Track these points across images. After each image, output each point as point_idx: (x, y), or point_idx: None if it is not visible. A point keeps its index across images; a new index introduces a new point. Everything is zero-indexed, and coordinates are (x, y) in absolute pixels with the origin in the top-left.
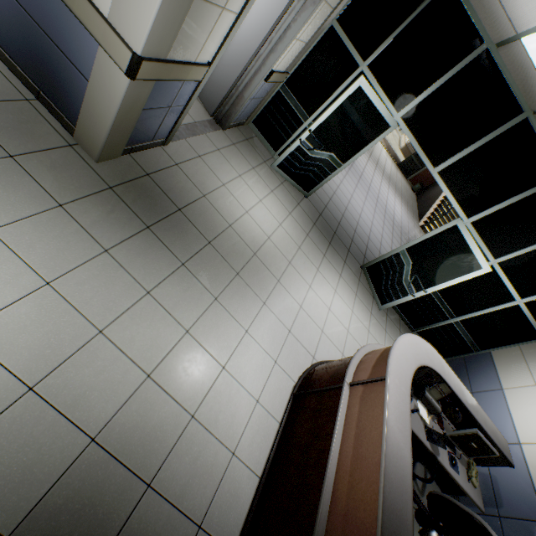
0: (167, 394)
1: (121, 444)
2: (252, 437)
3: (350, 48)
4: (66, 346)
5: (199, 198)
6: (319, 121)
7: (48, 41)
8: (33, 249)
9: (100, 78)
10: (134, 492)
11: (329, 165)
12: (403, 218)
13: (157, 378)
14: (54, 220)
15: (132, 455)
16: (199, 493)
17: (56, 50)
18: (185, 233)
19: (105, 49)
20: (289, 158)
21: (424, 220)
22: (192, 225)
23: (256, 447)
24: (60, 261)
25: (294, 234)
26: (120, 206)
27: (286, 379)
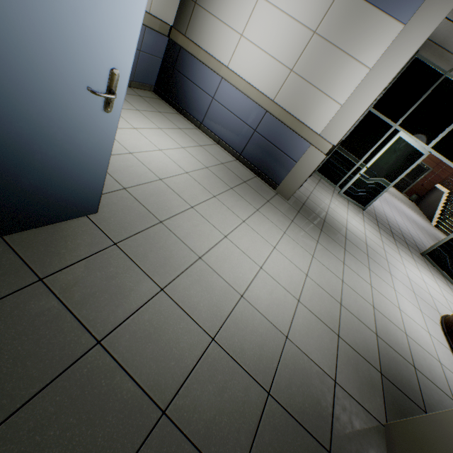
0: (386, 318)
1: (388, 340)
2: (442, 355)
3: (384, 119)
4: (337, 286)
5: (325, 214)
6: (372, 160)
7: (276, 149)
8: (299, 241)
9: (305, 159)
10: (410, 368)
11: (380, 186)
12: (419, 220)
13: (377, 309)
14: (295, 228)
15: (396, 348)
16: (440, 380)
17: (279, 152)
18: (334, 233)
19: (315, 146)
20: (351, 186)
21: (435, 220)
22: (333, 229)
23: (448, 362)
24: (309, 246)
25: (374, 233)
26: (306, 220)
27: (434, 323)
